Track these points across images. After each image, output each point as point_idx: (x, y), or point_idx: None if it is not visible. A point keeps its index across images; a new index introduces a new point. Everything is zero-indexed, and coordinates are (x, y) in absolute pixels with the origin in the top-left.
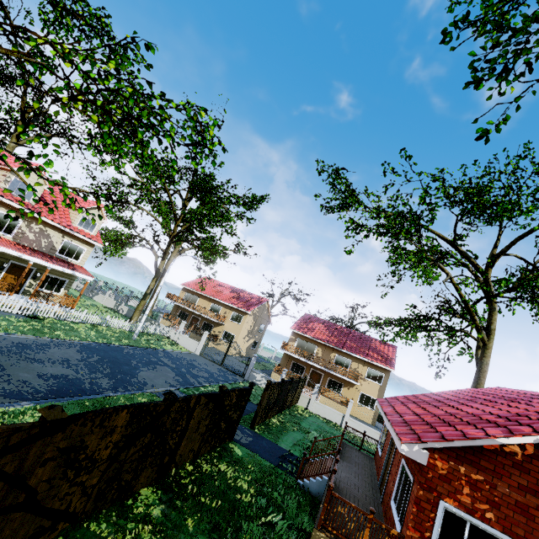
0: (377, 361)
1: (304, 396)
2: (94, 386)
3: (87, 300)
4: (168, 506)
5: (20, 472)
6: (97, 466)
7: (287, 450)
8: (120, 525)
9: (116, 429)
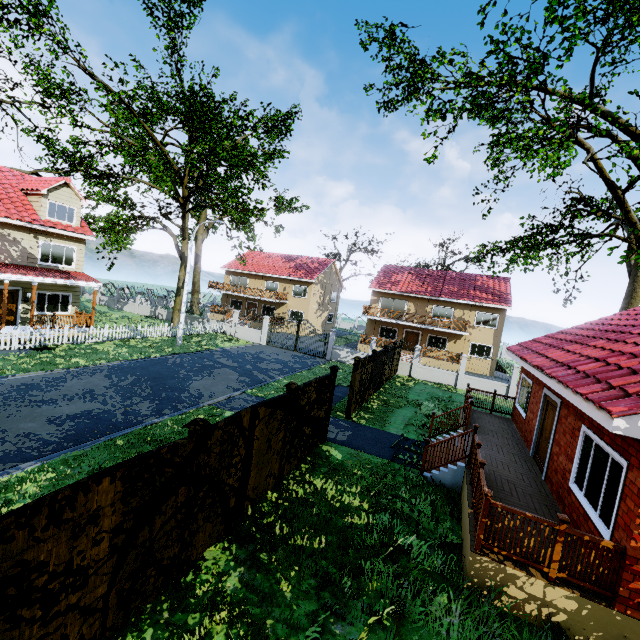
0: (488, 302)
1: (403, 363)
2: (130, 417)
3: (115, 313)
4: (248, 567)
5: None
6: (92, 572)
7: (399, 436)
8: (175, 624)
9: (101, 512)
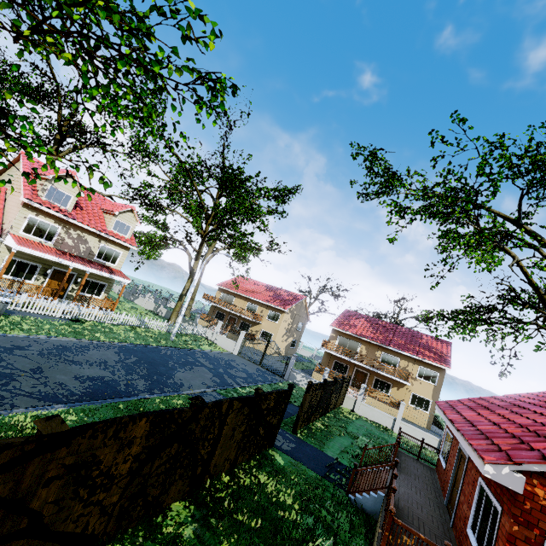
0: (430, 359)
1: (349, 397)
2: (130, 388)
3: (128, 303)
4: (201, 525)
5: (16, 496)
6: (115, 482)
7: (334, 459)
8: None
9: (135, 440)
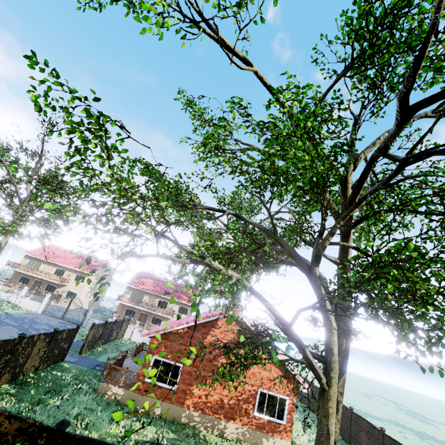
0: (185, 301)
1: (128, 331)
2: None
3: None
4: (19, 389)
5: None
6: None
7: (103, 362)
8: None
9: None
